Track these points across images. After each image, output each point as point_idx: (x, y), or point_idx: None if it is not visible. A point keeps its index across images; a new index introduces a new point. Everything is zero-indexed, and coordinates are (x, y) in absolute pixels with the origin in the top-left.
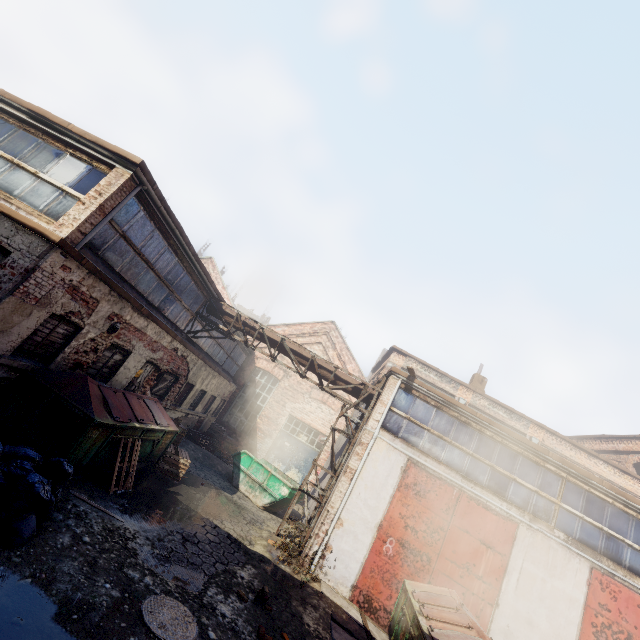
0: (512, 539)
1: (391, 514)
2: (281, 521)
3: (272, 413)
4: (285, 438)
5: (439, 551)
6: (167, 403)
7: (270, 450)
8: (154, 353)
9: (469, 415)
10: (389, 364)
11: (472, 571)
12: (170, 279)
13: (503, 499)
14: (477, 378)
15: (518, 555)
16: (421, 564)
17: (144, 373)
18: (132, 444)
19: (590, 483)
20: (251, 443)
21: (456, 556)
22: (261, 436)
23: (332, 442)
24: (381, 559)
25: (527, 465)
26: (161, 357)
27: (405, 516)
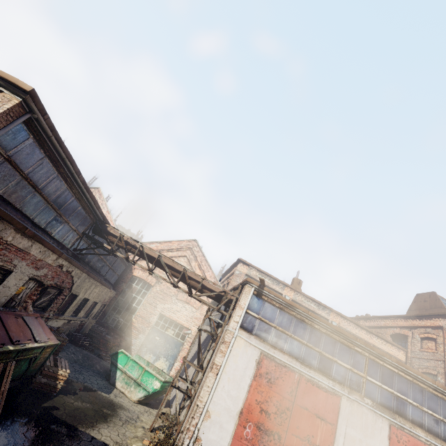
0: (338, 410)
1: (249, 401)
2: (154, 417)
3: (145, 313)
4: (156, 333)
5: (287, 429)
6: (50, 314)
7: (143, 344)
8: (38, 270)
9: (303, 313)
10: (237, 272)
11: (311, 442)
12: (58, 203)
13: (329, 378)
14: (296, 281)
15: (342, 423)
16: (274, 442)
17: (26, 289)
18: (4, 367)
19: (384, 359)
20: (127, 339)
21: (299, 431)
22: (135, 333)
23: (199, 341)
24: (242, 443)
25: (343, 349)
26: (45, 273)
27: (260, 402)
